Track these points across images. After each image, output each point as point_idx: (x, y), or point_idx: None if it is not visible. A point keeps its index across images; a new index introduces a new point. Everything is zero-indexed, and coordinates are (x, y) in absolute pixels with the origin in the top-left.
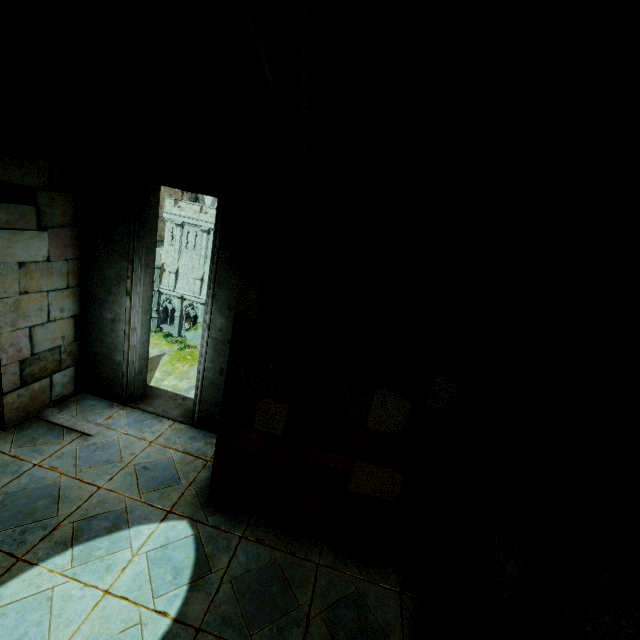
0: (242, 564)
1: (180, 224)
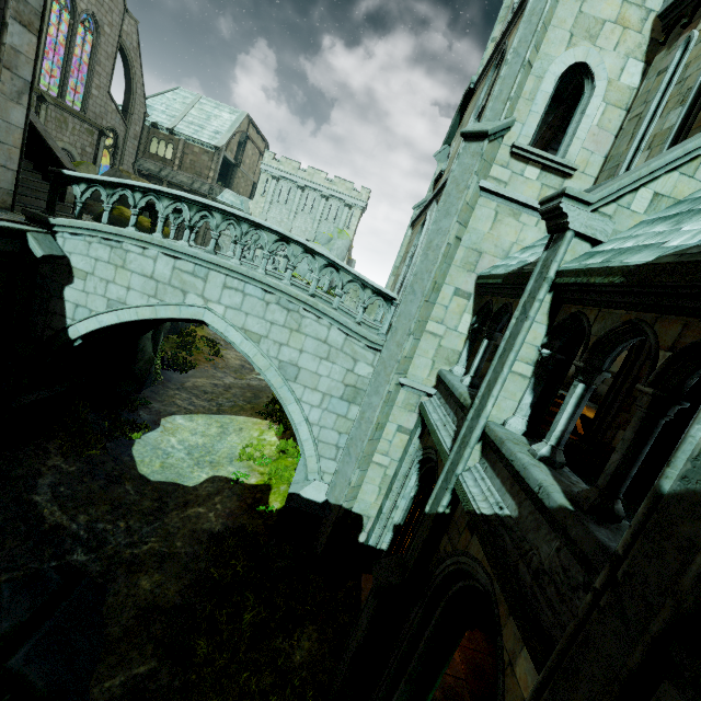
0: None
1: (277, 177)
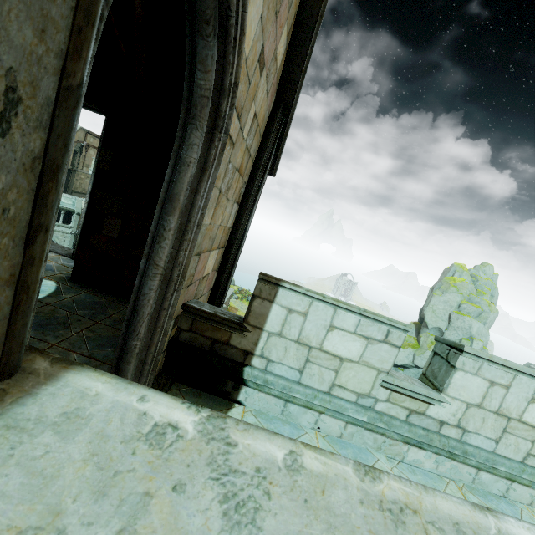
0: (82, 297)
1: None
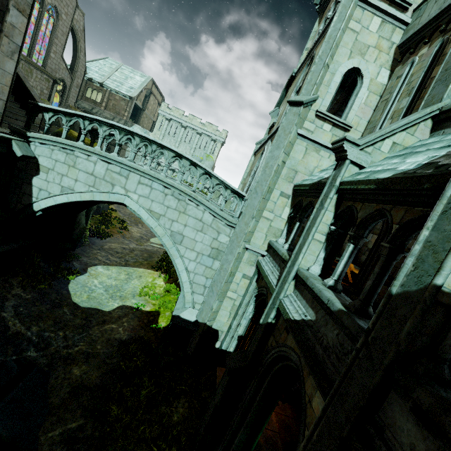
0: None
1: (169, 119)
